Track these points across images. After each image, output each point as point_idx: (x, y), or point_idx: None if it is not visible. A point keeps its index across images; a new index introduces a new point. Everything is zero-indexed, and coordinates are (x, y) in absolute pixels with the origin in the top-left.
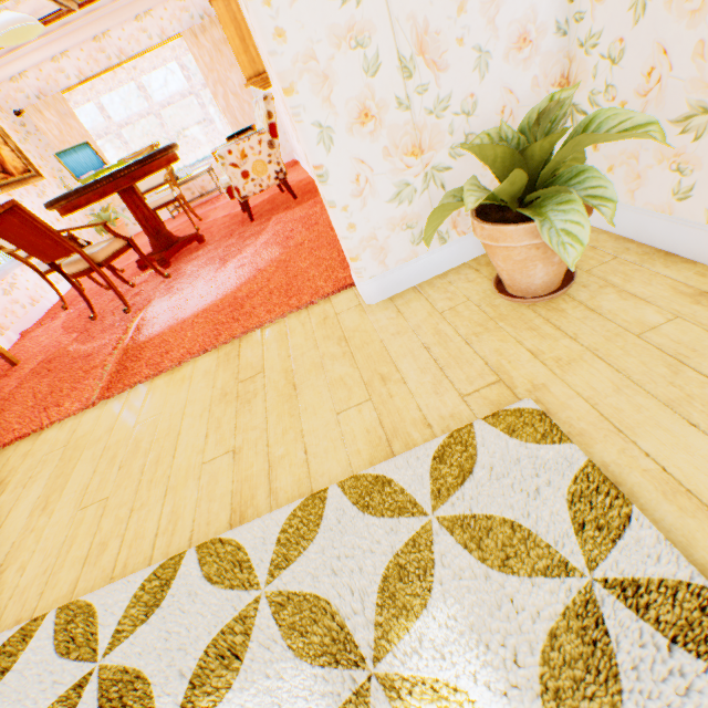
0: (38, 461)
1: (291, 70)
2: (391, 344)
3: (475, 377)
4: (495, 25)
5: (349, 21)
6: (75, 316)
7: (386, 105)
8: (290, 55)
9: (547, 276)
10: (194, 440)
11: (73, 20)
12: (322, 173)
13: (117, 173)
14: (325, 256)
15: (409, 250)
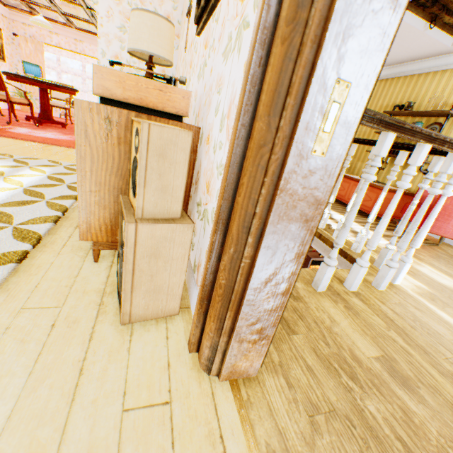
0: None
1: None
2: None
3: None
4: None
5: None
6: None
7: None
8: None
9: None
10: (12, 148)
11: (71, 29)
12: None
13: (45, 82)
14: None
15: None
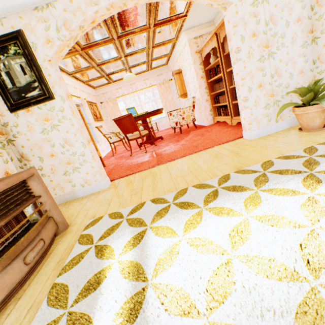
0: (142, 177)
1: (245, 75)
2: (267, 143)
3: (304, 143)
4: (294, 69)
5: (260, 66)
6: (118, 157)
7: (265, 84)
8: (245, 72)
9: (319, 123)
10: (206, 165)
11: None
12: (246, 99)
13: (150, 112)
14: (223, 135)
15: (266, 123)
